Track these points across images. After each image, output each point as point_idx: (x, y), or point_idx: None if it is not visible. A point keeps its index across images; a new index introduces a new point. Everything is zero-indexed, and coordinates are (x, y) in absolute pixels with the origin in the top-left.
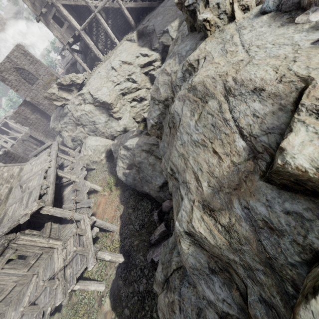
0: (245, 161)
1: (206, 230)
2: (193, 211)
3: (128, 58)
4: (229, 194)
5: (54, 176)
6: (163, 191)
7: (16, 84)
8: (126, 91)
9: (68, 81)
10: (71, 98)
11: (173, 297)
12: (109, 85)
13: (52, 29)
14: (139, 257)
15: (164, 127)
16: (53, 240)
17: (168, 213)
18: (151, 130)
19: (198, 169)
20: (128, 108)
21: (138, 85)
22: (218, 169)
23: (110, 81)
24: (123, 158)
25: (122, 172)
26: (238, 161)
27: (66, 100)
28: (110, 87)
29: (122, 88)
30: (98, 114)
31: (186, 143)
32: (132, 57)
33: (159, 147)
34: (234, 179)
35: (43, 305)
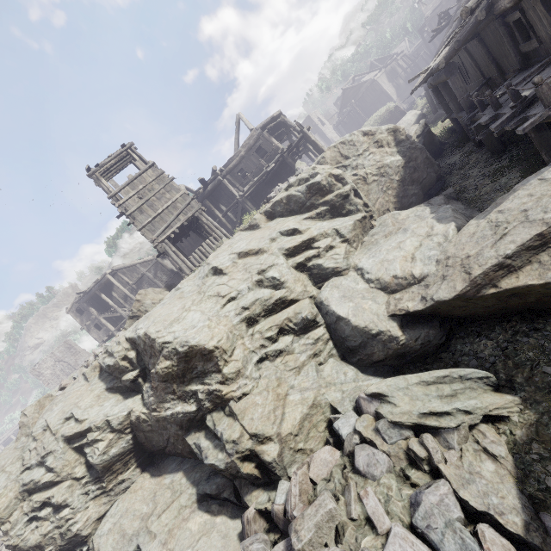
0: None
1: None
2: None
3: None
4: None
5: None
6: None
7: (50, 378)
8: None
9: None
10: None
11: None
12: None
13: (92, 333)
14: None
15: None
16: None
17: None
18: None
19: None
20: None
21: None
22: None
23: None
24: None
25: None
26: None
27: None
28: None
29: None
30: None
31: None
32: None
33: None
34: None
35: None
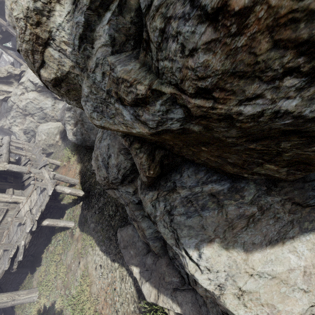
0: None
1: None
2: None
3: None
4: None
5: (7, 150)
6: None
7: None
8: None
9: (4, 74)
10: (12, 90)
11: (97, 153)
12: None
13: None
14: (96, 187)
15: None
16: (16, 196)
17: None
18: None
19: None
20: None
21: None
22: None
23: None
24: (69, 120)
25: (72, 134)
26: None
27: (8, 93)
28: None
29: None
30: (44, 100)
31: None
32: None
33: None
34: None
35: (16, 240)
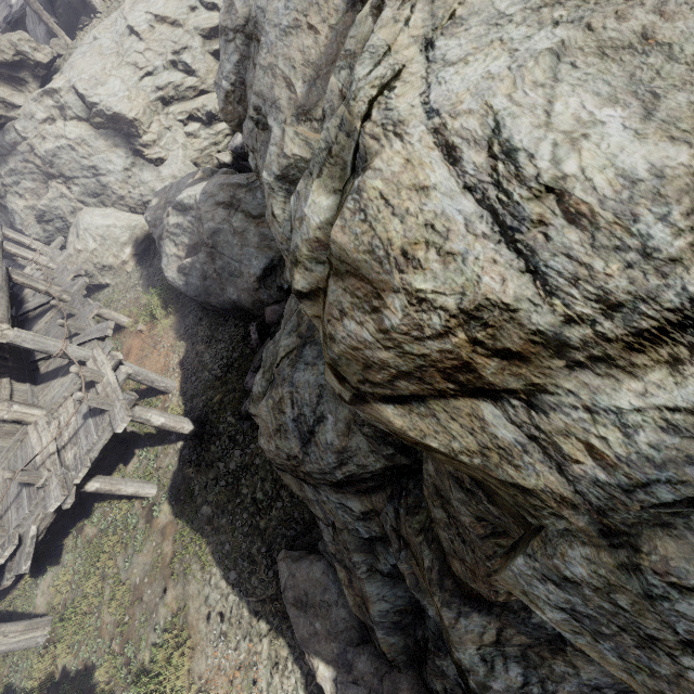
0: (344, 15)
1: (301, 144)
2: (285, 134)
3: (169, 9)
4: (327, 74)
5: (3, 277)
6: (266, 288)
7: None
8: (171, 93)
9: (7, 53)
10: (23, 104)
11: (281, 393)
12: (126, 74)
13: None
14: (225, 419)
15: (247, 74)
16: (21, 406)
17: (277, 323)
18: (226, 109)
19: (291, 69)
20: (181, 137)
21: (201, 83)
22: (314, 51)
23: (129, 66)
24: (177, 233)
25: (176, 268)
26: (336, 22)
27: (9, 109)
28: (130, 81)
29: (160, 84)
30: (105, 150)
31: (273, 43)
32: (181, 8)
33: (251, 190)
34: (332, 51)
35: (17, 523)
